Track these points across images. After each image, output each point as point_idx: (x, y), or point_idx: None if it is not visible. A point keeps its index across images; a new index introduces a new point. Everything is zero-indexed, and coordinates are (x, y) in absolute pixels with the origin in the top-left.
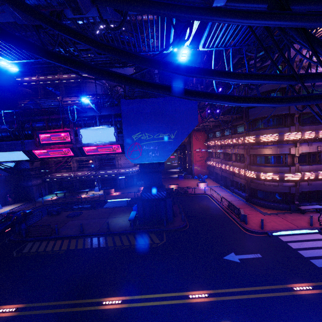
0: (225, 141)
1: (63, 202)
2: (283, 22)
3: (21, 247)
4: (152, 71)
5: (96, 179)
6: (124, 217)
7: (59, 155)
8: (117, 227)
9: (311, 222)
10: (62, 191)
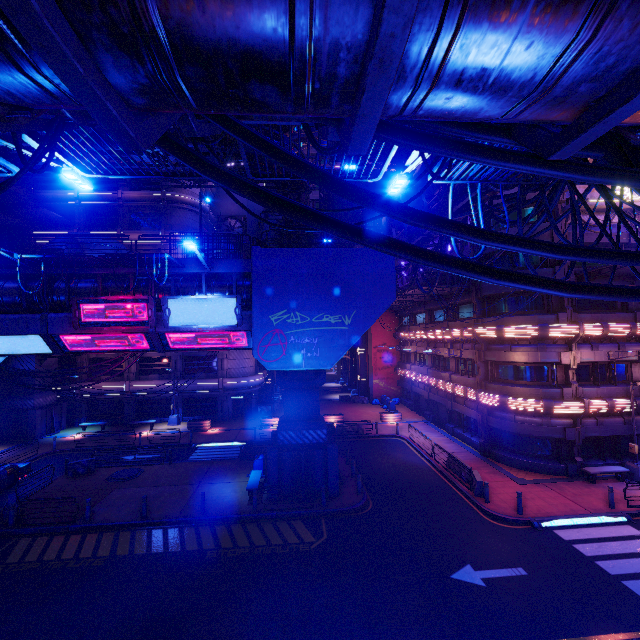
0: (437, 333)
1: (99, 445)
2: (635, 183)
3: (4, 550)
4: (303, 197)
5: (174, 398)
6: (234, 482)
7: (116, 346)
8: (221, 505)
9: (612, 501)
10: (97, 422)
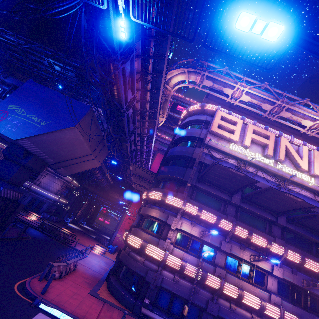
0: None
1: None
2: None
3: None
4: None
5: None
6: None
7: None
8: None
9: None
10: None
